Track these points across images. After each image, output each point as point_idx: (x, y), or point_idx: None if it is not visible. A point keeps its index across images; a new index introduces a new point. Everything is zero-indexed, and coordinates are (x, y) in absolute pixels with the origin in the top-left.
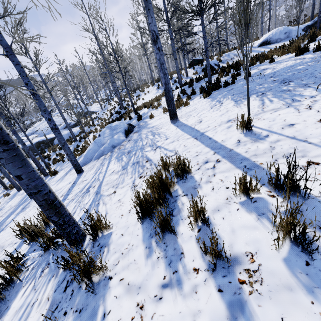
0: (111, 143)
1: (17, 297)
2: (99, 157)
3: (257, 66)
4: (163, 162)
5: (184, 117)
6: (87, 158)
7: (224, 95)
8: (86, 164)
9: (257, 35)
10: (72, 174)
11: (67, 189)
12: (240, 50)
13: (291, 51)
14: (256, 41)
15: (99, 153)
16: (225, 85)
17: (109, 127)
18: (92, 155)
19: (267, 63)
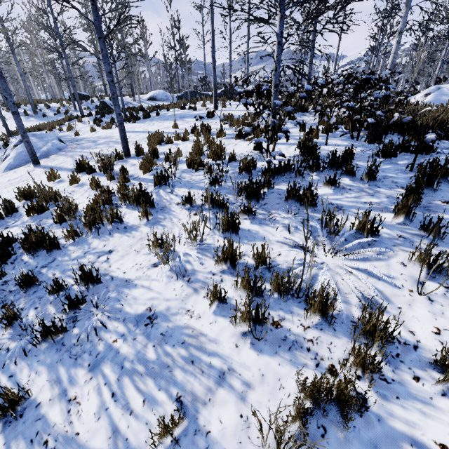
0: (55, 146)
1: (117, 169)
2: (43, 157)
3: (159, 112)
4: (149, 134)
5: (129, 130)
6: (21, 160)
7: (150, 121)
8: (23, 165)
9: (140, 90)
10: (9, 173)
11: (44, 170)
12: (132, 99)
13: (177, 107)
14: (142, 95)
15: (42, 153)
16: (145, 118)
17: (31, 135)
18: (28, 157)
19: (166, 111)
